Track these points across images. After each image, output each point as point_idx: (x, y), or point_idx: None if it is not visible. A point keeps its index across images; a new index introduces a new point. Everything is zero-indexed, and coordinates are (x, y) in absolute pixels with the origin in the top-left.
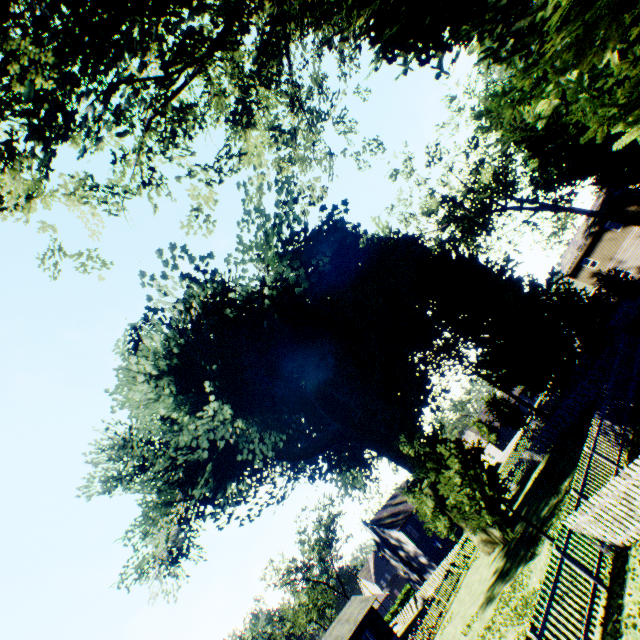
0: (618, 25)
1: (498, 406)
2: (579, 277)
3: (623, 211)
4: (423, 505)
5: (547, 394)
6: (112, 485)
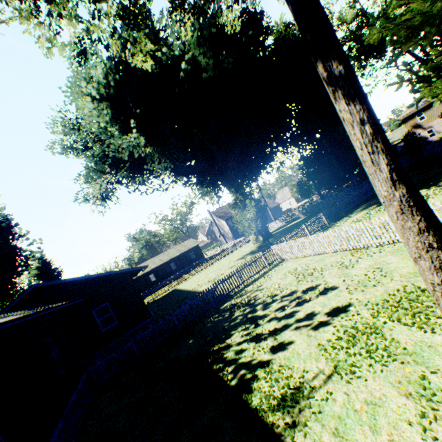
0: (437, 32)
1: (303, 184)
2: (407, 124)
3: None
4: (237, 217)
5: (324, 191)
6: (67, 151)
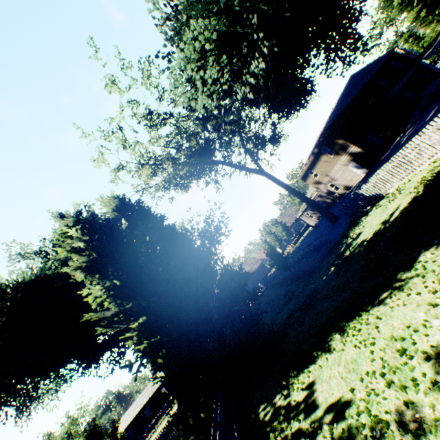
0: None
1: None
2: (307, 181)
3: (334, 142)
4: None
5: None
6: None
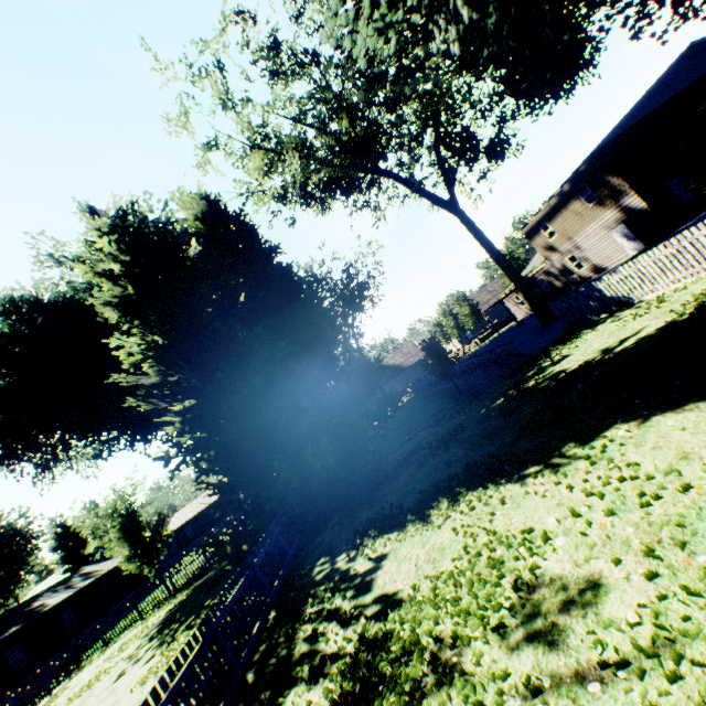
0: None
1: None
2: (534, 242)
3: (604, 180)
4: None
5: None
6: None
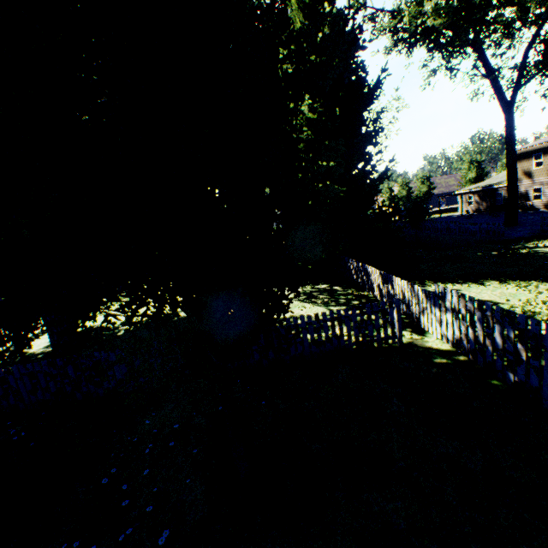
0: None
1: None
2: (520, 164)
3: None
4: None
5: None
6: None
